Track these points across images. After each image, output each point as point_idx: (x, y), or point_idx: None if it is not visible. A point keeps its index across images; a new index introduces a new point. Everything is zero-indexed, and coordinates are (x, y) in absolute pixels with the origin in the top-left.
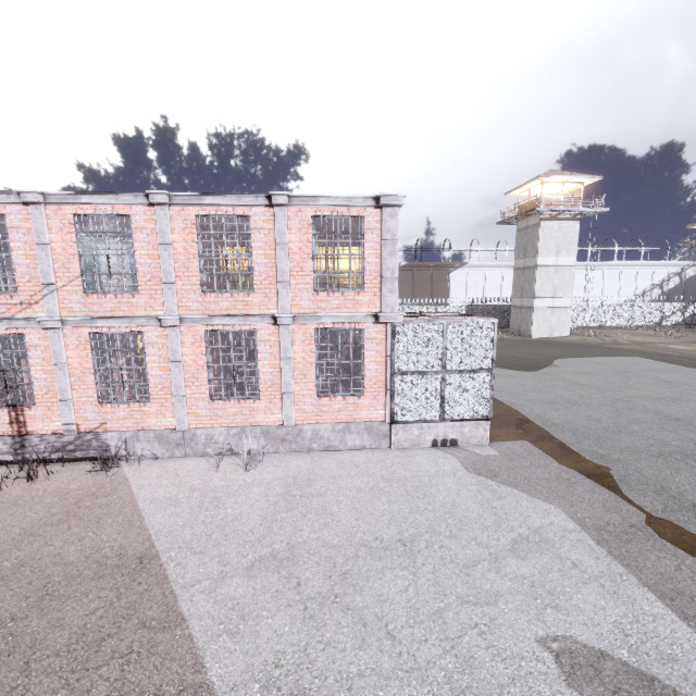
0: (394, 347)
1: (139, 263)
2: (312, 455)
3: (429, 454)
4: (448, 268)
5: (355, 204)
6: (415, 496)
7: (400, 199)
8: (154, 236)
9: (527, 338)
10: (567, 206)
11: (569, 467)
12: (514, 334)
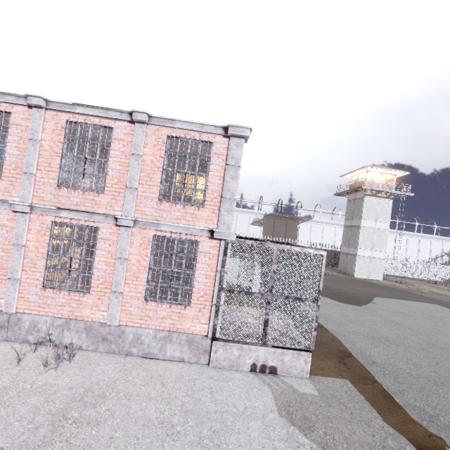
0: (224, 263)
1: (8, 153)
2: (127, 360)
3: (244, 380)
4: (298, 220)
5: (206, 131)
6: (207, 447)
7: (246, 131)
8: (27, 133)
9: (351, 277)
10: (383, 188)
11: (395, 428)
12: (341, 272)
